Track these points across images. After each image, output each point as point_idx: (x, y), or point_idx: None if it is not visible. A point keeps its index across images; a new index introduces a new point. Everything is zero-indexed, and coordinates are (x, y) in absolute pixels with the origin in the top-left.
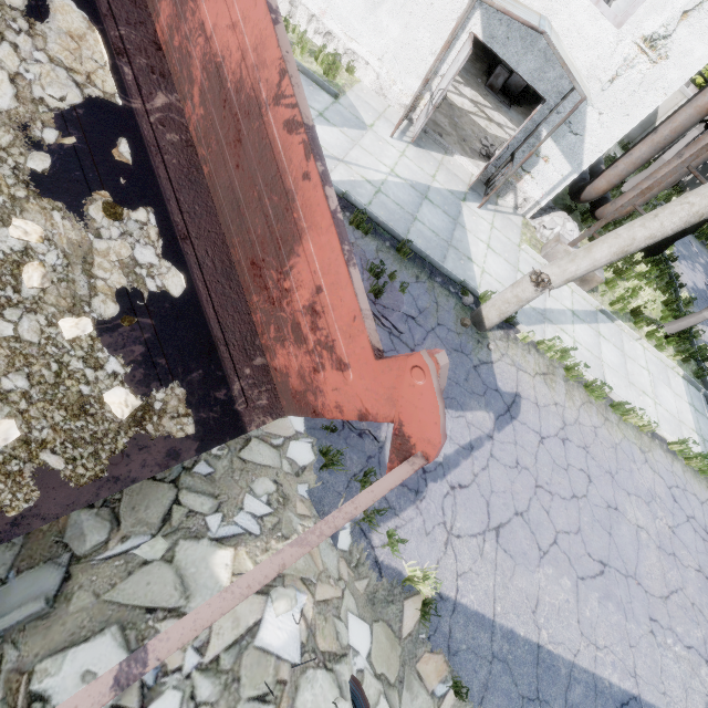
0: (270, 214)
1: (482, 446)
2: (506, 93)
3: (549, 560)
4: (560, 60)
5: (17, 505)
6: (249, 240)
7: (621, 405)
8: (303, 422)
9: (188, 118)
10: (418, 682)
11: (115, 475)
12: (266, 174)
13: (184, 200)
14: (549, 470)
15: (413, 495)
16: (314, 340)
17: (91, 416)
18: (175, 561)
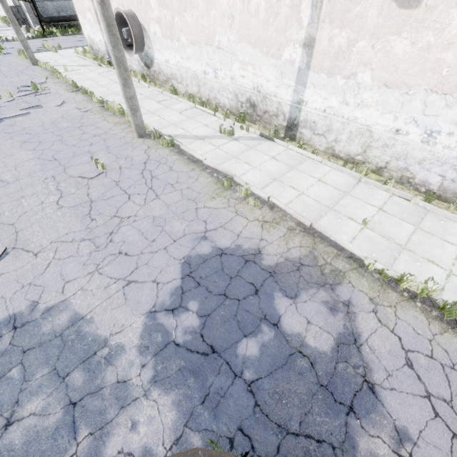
0: None
1: None
2: None
3: None
4: None
5: None
6: None
7: None
8: None
9: None
10: None
11: None
12: None
13: None
14: None
15: None
16: None
17: None
18: None
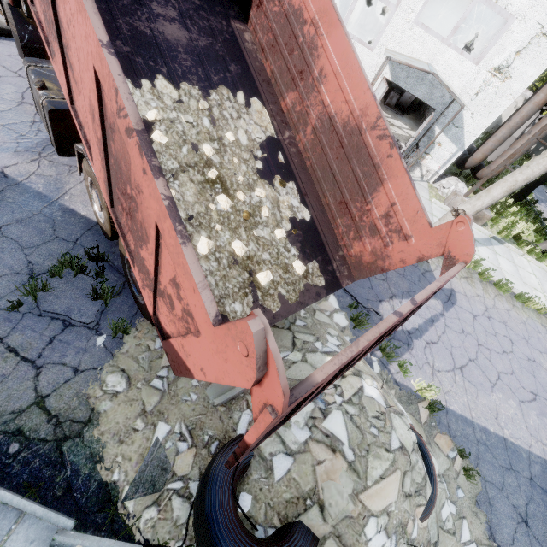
0: (360, 176)
1: (439, 320)
2: (397, 107)
3: (498, 389)
4: (445, 87)
5: (275, 308)
6: (340, 191)
7: (522, 295)
8: (337, 303)
9: (298, 141)
10: (437, 448)
11: (300, 301)
12: (359, 159)
13: (302, 178)
14: (484, 335)
15: (406, 346)
16: (386, 230)
17: (290, 273)
18: (308, 361)
